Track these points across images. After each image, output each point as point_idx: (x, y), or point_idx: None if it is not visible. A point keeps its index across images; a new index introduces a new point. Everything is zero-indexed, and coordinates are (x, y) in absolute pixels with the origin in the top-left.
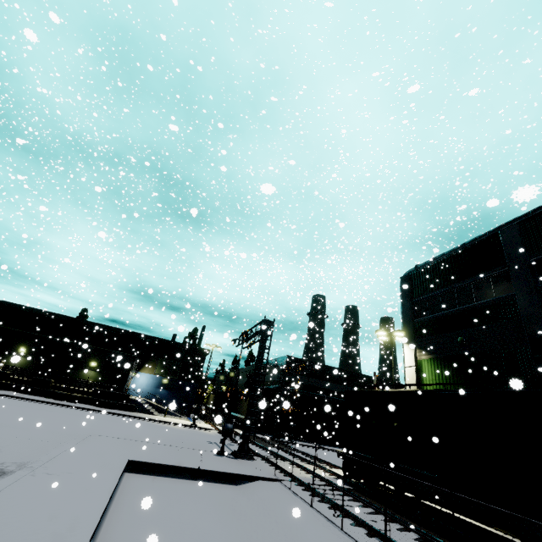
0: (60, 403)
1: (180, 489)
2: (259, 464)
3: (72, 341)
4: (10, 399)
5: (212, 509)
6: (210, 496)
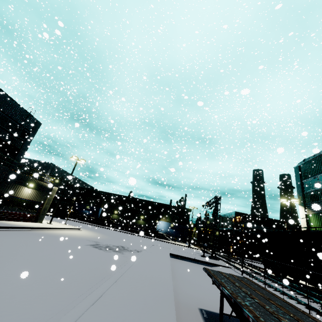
0: (134, 234)
1: (189, 264)
2: (221, 262)
3: (132, 207)
4: (117, 231)
5: (202, 270)
6: (200, 267)
